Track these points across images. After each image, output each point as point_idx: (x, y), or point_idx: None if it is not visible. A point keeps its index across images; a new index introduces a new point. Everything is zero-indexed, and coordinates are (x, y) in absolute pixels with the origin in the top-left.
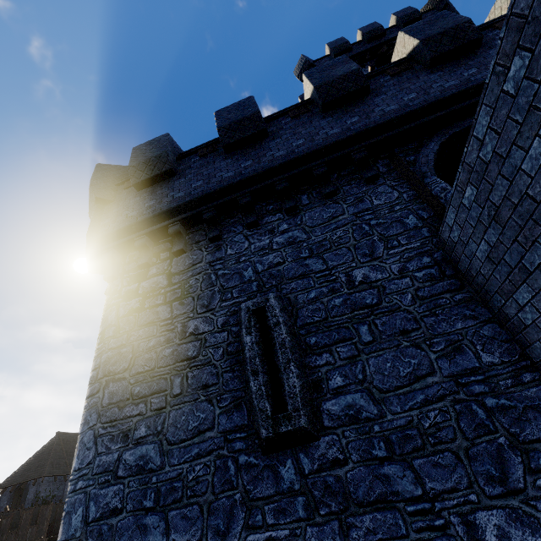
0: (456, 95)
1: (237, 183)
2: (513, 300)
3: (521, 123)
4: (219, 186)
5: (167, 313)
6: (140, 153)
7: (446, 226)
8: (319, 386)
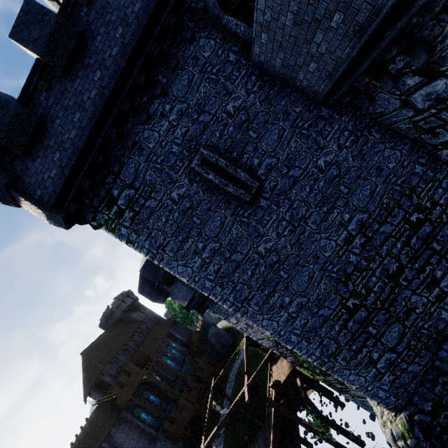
0: None
1: (109, 96)
2: (298, 79)
3: (280, 5)
4: (98, 107)
5: (154, 202)
6: None
7: (256, 55)
8: (251, 169)
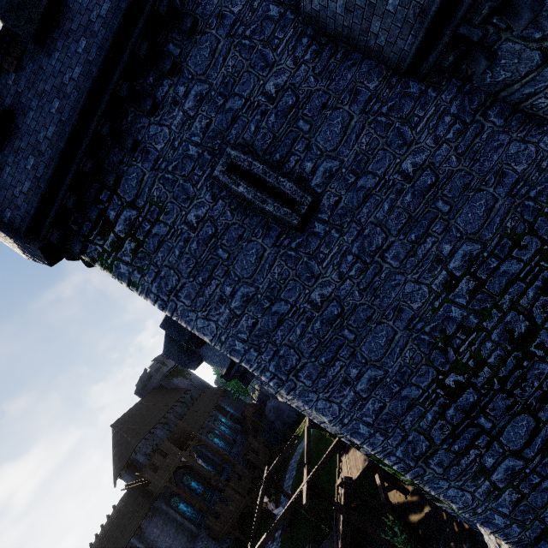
0: None
1: (98, 75)
2: (371, 33)
3: None
4: (83, 92)
5: (164, 228)
6: None
7: None
8: (302, 178)
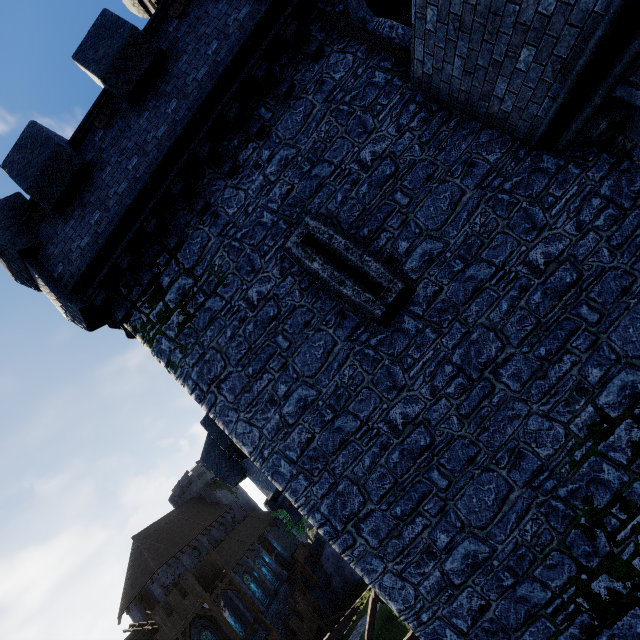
0: None
1: (181, 134)
2: (494, 98)
3: None
4: (163, 150)
5: (219, 302)
6: (22, 166)
7: (418, 63)
8: (393, 259)
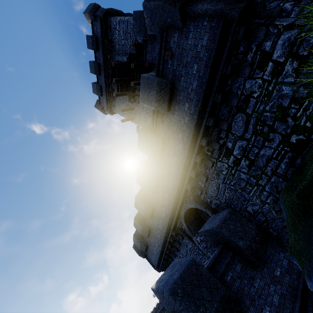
0: (173, 210)
1: (161, 249)
2: None
3: None
4: (159, 250)
5: None
6: (136, 244)
7: None
8: None
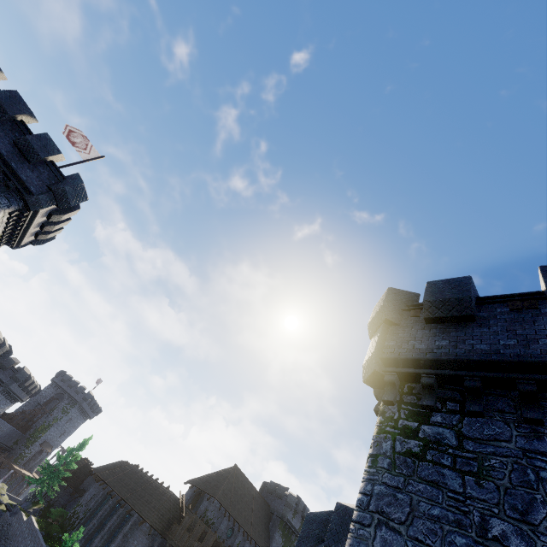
0: None
1: None
2: None
3: None
4: (545, 357)
5: (457, 484)
6: (437, 290)
7: None
8: None
